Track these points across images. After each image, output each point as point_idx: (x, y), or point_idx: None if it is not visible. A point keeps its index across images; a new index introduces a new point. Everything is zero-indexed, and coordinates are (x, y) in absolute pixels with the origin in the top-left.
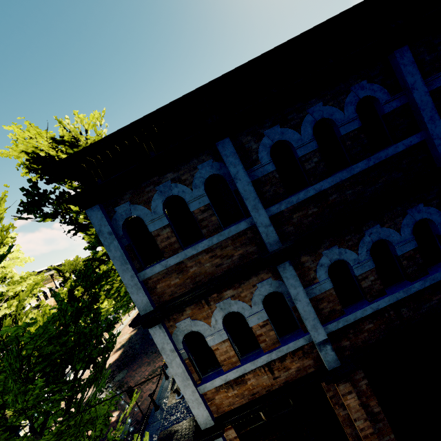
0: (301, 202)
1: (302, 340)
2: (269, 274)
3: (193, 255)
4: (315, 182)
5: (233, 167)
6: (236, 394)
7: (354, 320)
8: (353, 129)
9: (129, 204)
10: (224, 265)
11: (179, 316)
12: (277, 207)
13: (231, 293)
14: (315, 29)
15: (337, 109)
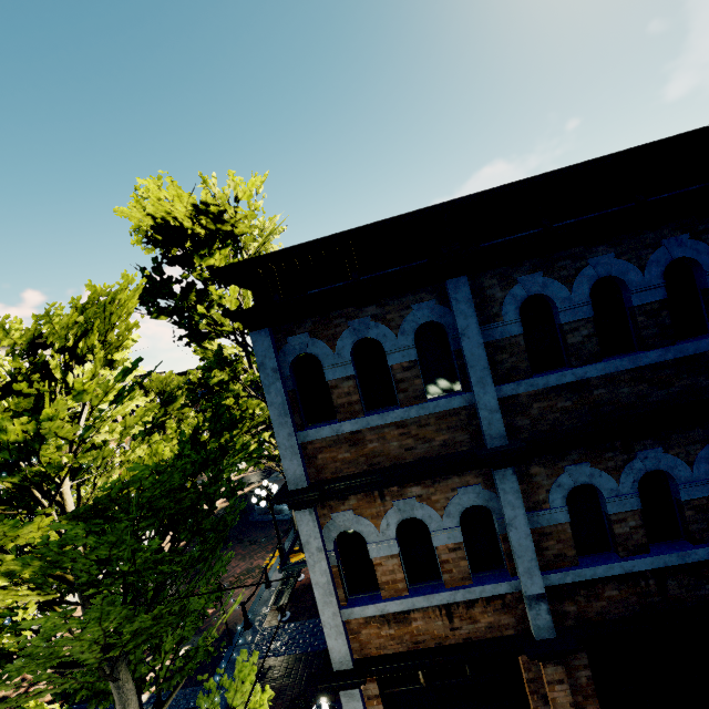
0: (549, 388)
1: (506, 585)
2: (479, 479)
3: (377, 425)
4: (577, 364)
5: (463, 318)
6: (392, 635)
7: (591, 578)
8: (652, 300)
9: (308, 337)
10: (418, 450)
11: (338, 505)
12: (513, 387)
13: (418, 491)
14: (628, 152)
15: (634, 267)
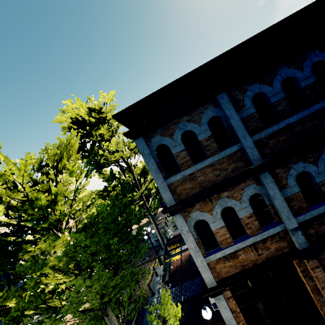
0: (274, 133)
1: (278, 227)
2: (253, 181)
3: (200, 168)
4: (284, 118)
5: (228, 110)
6: (231, 265)
7: (317, 214)
8: (310, 82)
9: (160, 137)
10: (222, 175)
11: (191, 209)
12: (258, 135)
13: (226, 194)
14: (283, 20)
15: (298, 70)
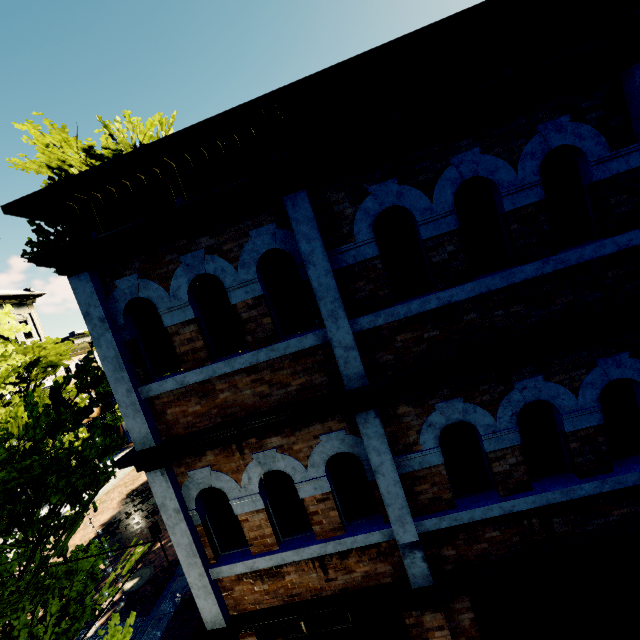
0: (413, 317)
1: (378, 534)
2: (343, 424)
3: (227, 373)
4: (443, 286)
5: (306, 241)
6: (266, 590)
7: (468, 521)
8: (527, 202)
9: (138, 278)
10: (274, 397)
11: (195, 461)
12: (371, 318)
13: (278, 441)
14: (485, 6)
15: (505, 162)
